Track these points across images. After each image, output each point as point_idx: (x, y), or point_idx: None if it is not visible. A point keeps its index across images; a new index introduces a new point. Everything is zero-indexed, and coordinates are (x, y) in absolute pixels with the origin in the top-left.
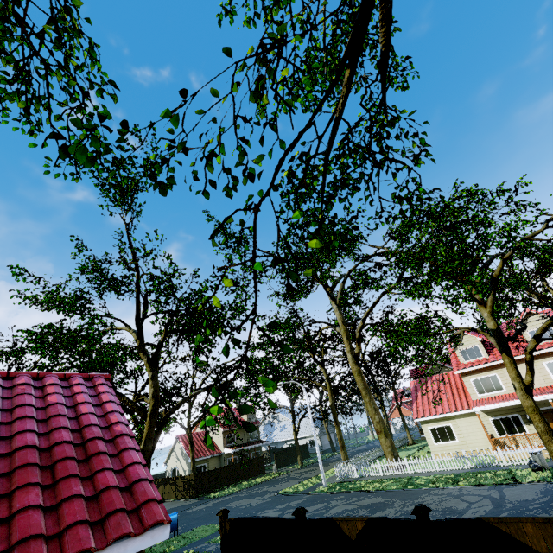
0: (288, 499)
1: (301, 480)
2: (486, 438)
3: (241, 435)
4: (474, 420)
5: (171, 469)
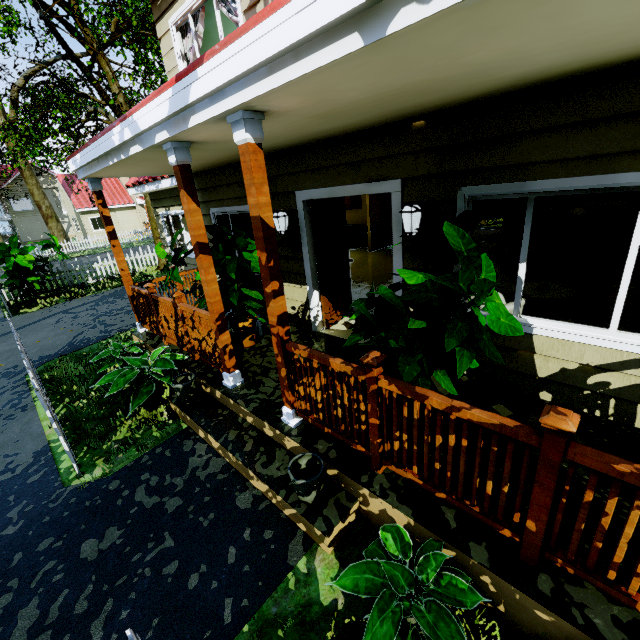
0: None
1: None
2: (137, 226)
3: None
4: (131, 213)
5: None
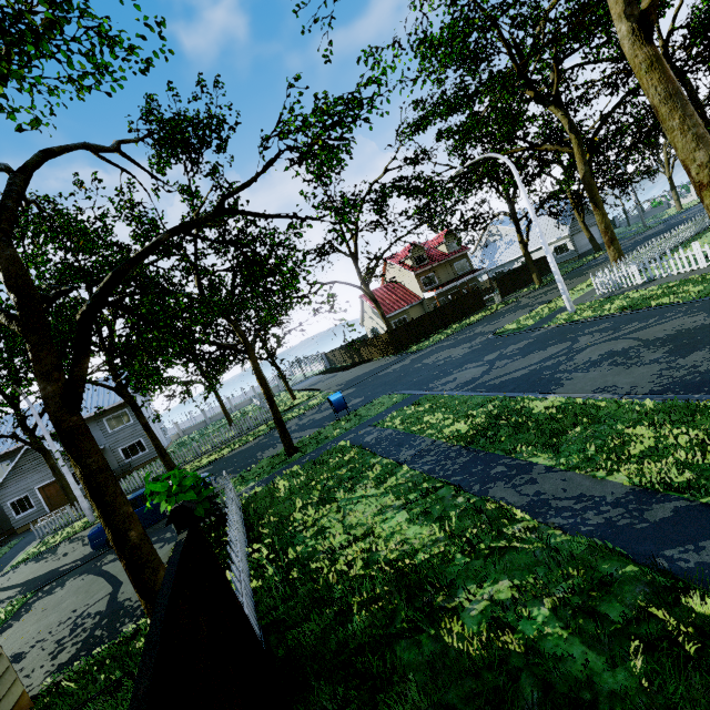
0: (504, 343)
1: (535, 308)
2: None
3: (443, 273)
4: None
5: (370, 330)
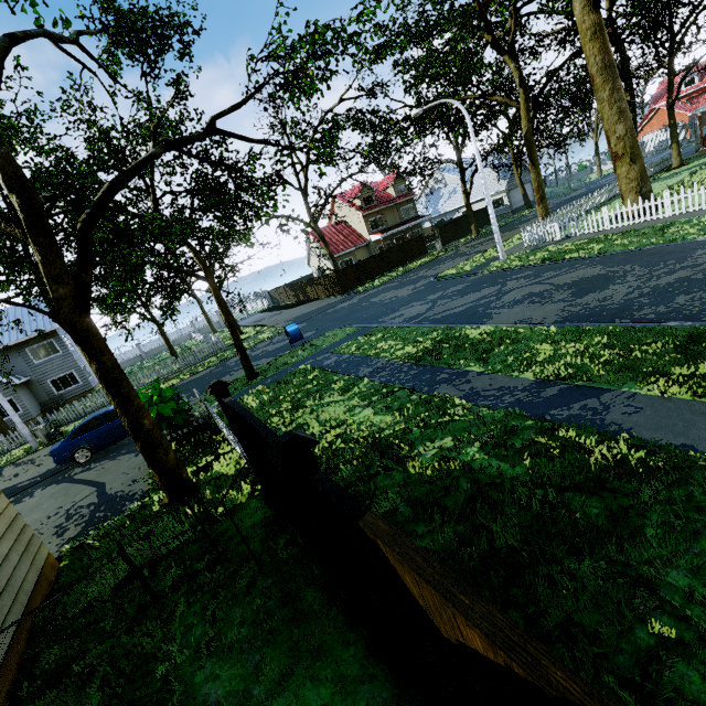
0: (445, 286)
1: (472, 256)
2: None
3: (390, 216)
4: None
5: (316, 269)
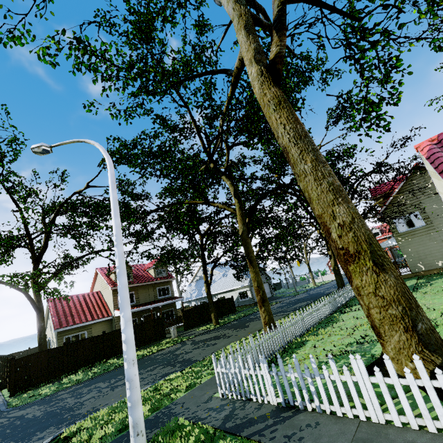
0: None
1: (170, 372)
2: None
3: (144, 293)
4: None
5: (47, 340)
